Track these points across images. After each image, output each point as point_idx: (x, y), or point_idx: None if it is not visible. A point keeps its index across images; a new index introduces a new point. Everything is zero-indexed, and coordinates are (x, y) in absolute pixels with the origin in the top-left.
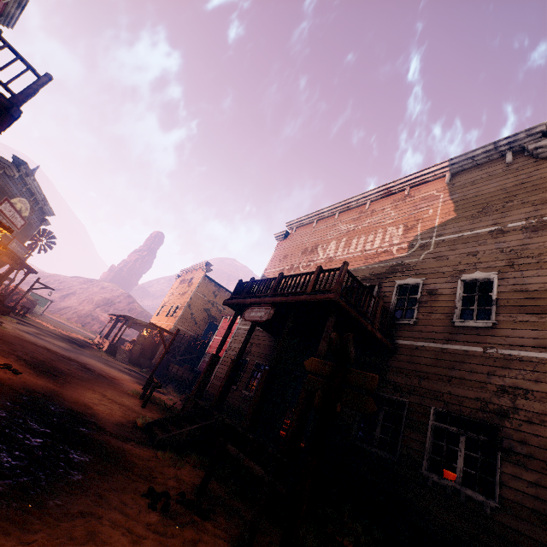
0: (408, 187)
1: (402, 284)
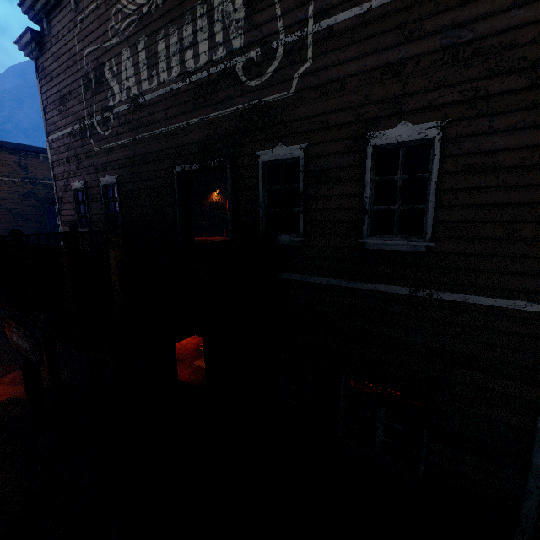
0: None
1: (270, 160)
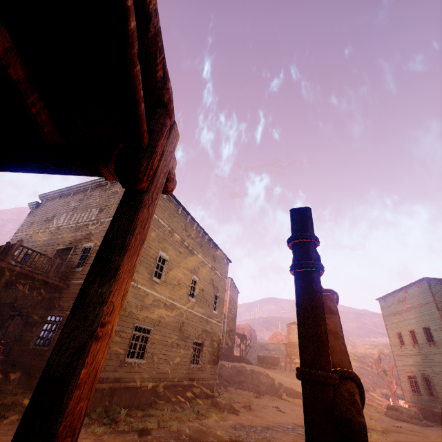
0: (109, 183)
1: (86, 246)
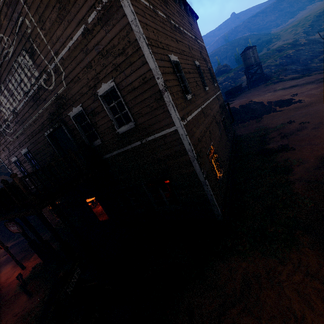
0: None
1: (74, 115)
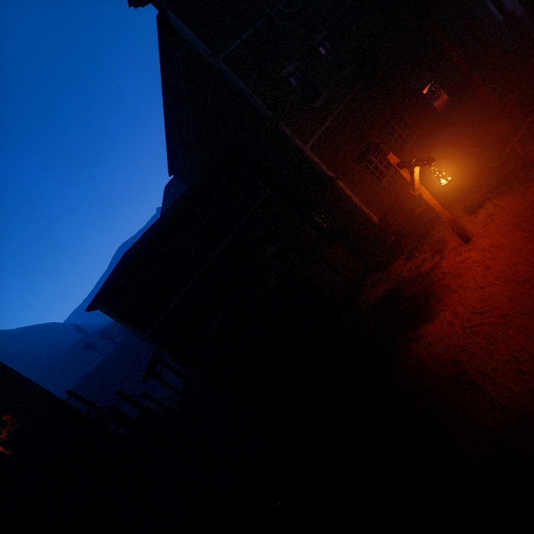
0: None
1: None
